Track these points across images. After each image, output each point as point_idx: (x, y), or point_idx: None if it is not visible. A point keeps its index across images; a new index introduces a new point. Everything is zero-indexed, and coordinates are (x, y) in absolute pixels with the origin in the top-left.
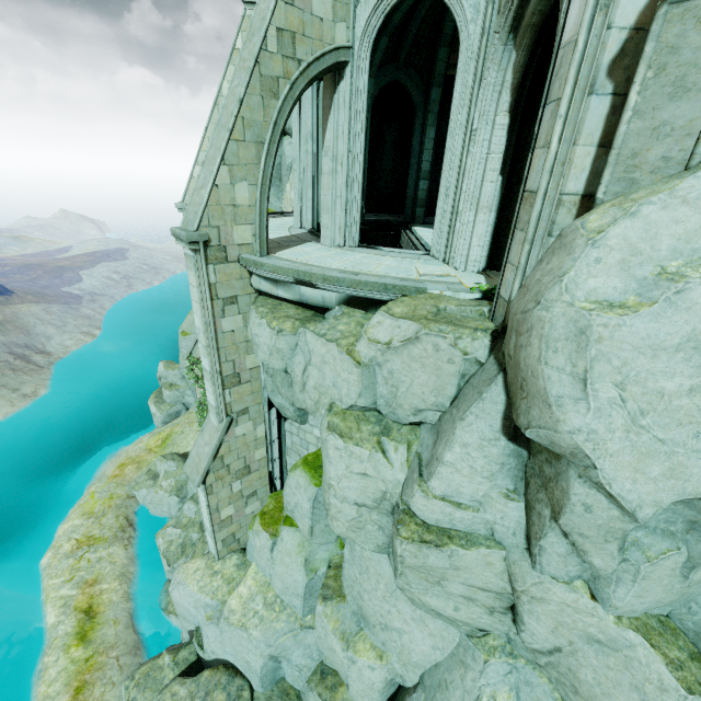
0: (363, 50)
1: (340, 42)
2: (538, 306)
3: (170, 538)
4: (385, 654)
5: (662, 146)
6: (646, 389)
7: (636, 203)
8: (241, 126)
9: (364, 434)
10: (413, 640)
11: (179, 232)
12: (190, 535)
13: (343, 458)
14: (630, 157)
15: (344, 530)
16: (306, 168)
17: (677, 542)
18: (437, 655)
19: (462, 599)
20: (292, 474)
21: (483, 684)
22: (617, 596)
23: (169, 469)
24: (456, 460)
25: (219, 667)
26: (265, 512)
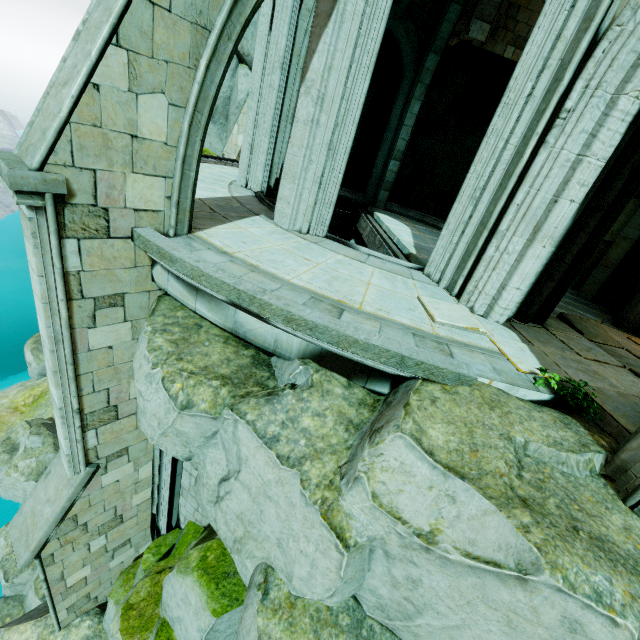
0: None
1: None
2: None
3: None
4: None
5: None
6: None
7: None
8: None
9: None
10: None
11: None
12: None
13: None
14: None
15: None
16: (266, 108)
17: None
18: None
19: None
20: (180, 580)
21: None
22: None
23: (31, 445)
24: None
25: None
26: (132, 604)
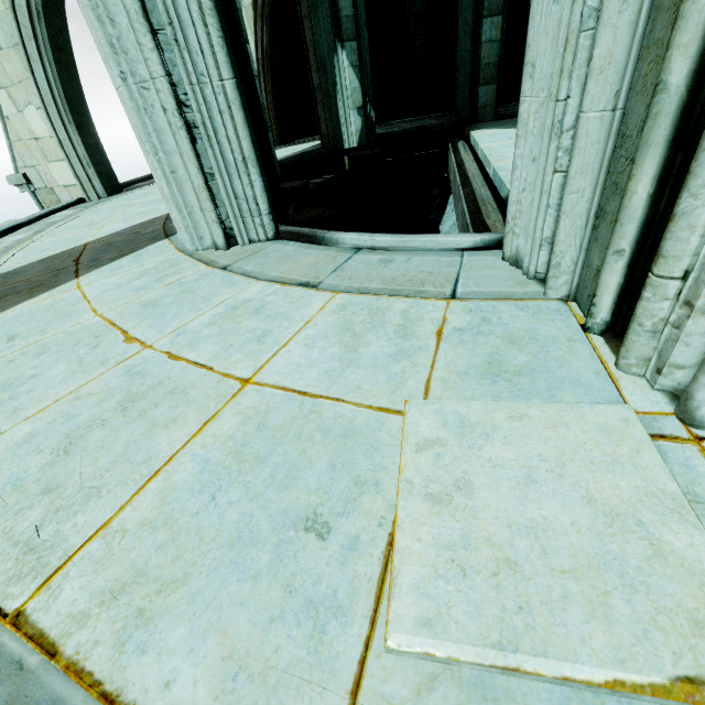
0: None
1: None
2: None
3: None
4: None
5: None
6: None
7: None
8: None
9: None
10: None
11: None
12: None
13: None
14: None
15: None
16: None
17: None
18: None
19: None
20: None
21: None
22: None
23: None
24: None
25: None
26: None
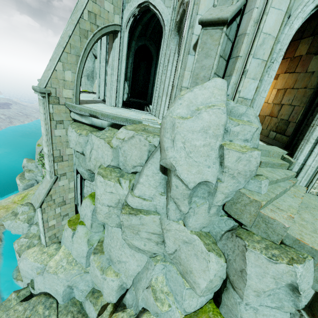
0: (126, 28)
1: (116, 22)
2: (164, 118)
3: (21, 243)
4: (119, 274)
5: (203, 72)
6: (191, 144)
7: (193, 87)
8: (69, 47)
9: (112, 176)
10: (130, 264)
11: (35, 88)
12: (33, 241)
13: (103, 186)
14: (196, 75)
15: (103, 218)
16: (102, 72)
17: (206, 200)
18: (139, 268)
19: (146, 240)
20: (84, 201)
21: (153, 274)
22: (190, 222)
23: (24, 210)
24: (144, 181)
25: (41, 295)
26: (71, 220)
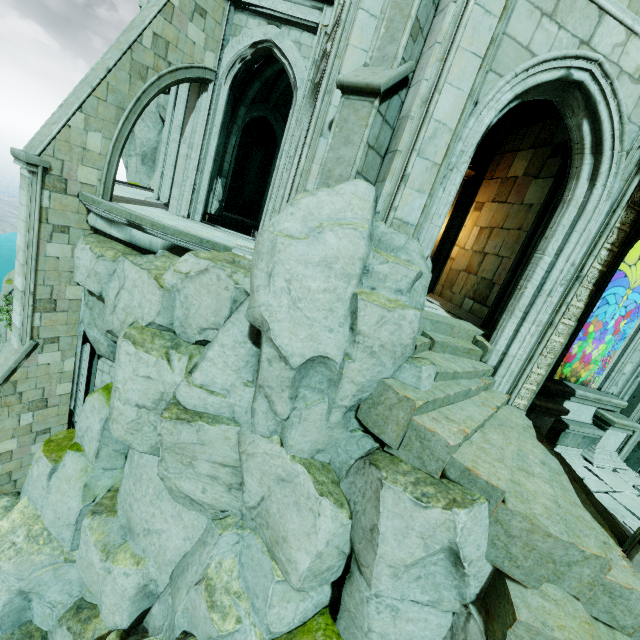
0: (226, 78)
1: (208, 64)
2: (259, 234)
3: None
4: (143, 560)
5: (340, 168)
6: (302, 285)
7: (317, 189)
8: (105, 89)
9: (156, 345)
10: (170, 537)
11: (18, 152)
12: None
13: (132, 362)
14: (328, 171)
15: (123, 433)
16: (172, 152)
17: (324, 395)
18: (187, 545)
19: (209, 479)
20: (90, 398)
21: (215, 553)
22: (291, 437)
23: None
24: (215, 356)
25: None
26: (52, 440)
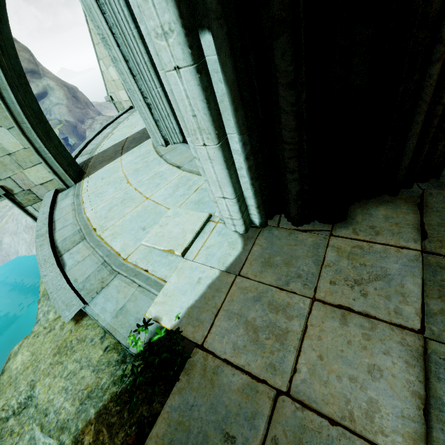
0: None
1: None
2: None
3: None
4: None
5: None
6: None
7: None
8: None
9: None
10: None
11: None
12: None
13: None
14: None
15: None
16: None
17: None
18: None
19: None
20: None
21: None
22: None
23: None
24: None
25: None
26: None
